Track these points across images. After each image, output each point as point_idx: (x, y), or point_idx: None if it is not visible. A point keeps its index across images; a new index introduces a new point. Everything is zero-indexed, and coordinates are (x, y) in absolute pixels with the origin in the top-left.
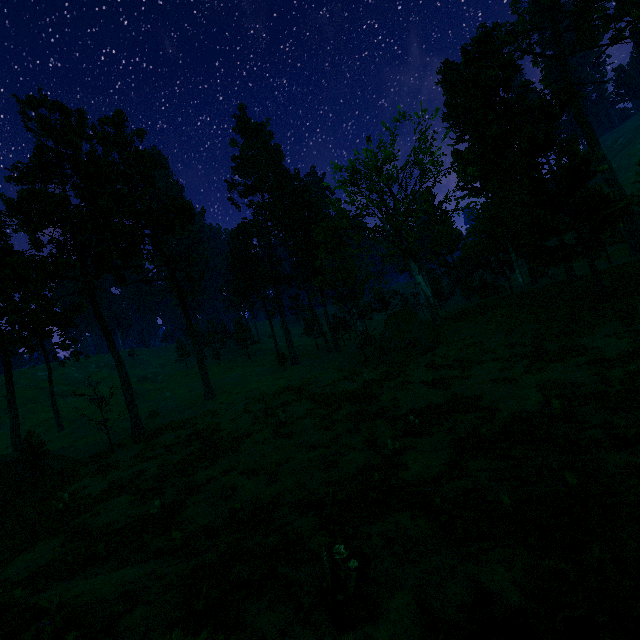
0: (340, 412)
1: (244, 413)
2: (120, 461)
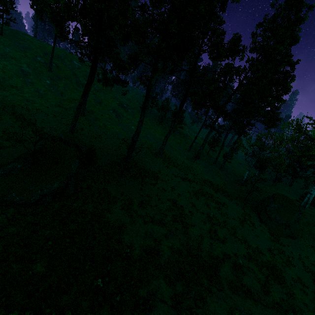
0: (273, 288)
1: (193, 207)
2: (133, 201)
